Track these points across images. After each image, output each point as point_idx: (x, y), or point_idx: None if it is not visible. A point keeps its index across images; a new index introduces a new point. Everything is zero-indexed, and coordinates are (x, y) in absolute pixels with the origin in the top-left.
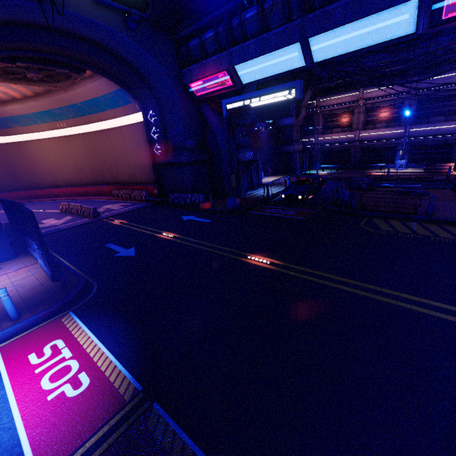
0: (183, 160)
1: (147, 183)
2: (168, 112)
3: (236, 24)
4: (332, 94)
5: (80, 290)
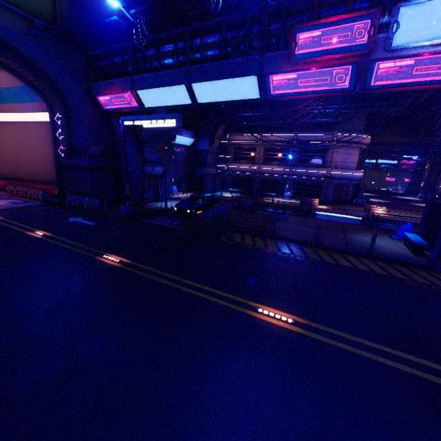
0: (84, 164)
1: (50, 183)
2: (75, 117)
3: (139, 57)
4: (240, 132)
5: None
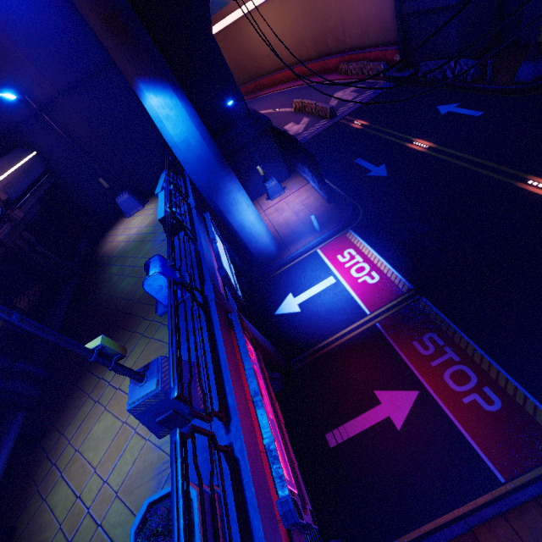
0: (450, 2)
1: (385, 44)
2: None
3: None
4: None
5: (351, 213)
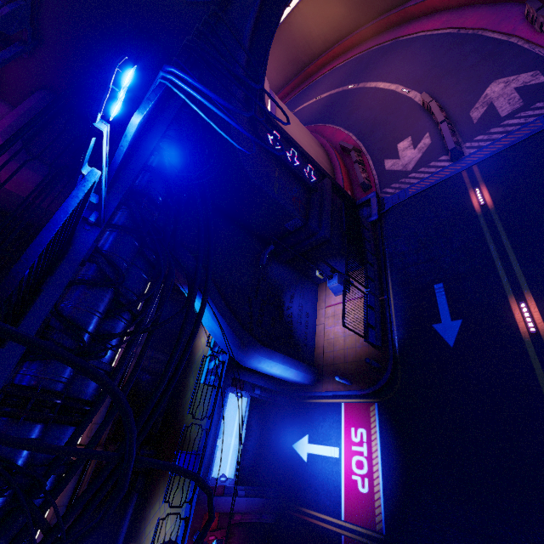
0: None
1: None
2: None
3: None
4: None
5: (386, 381)
